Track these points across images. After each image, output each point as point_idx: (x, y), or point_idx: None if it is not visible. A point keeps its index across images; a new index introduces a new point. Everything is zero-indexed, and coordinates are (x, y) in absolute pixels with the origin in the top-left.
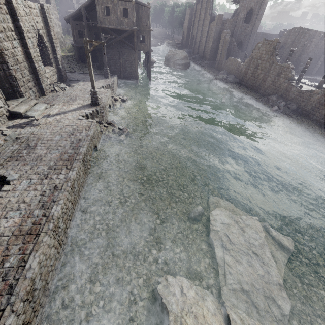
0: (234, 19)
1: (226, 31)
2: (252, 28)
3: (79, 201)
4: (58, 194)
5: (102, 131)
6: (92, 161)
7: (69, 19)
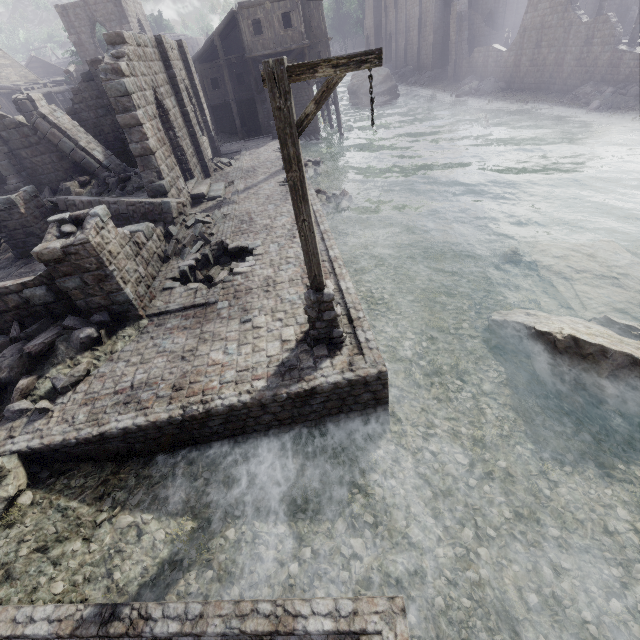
0: None
1: (459, 1)
2: None
3: None
4: (323, 245)
5: None
6: None
7: (194, 63)
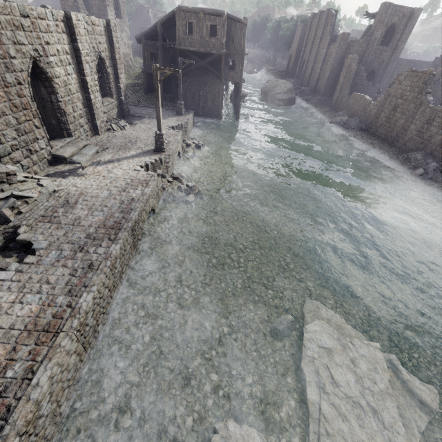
0: (366, 39)
1: (352, 56)
2: (392, 53)
3: (120, 285)
4: (92, 276)
5: (165, 188)
6: (145, 228)
7: (141, 37)
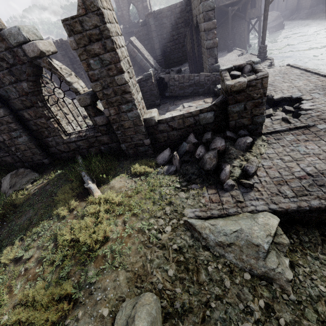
0: None
1: None
2: None
3: None
4: None
5: None
6: None
7: None
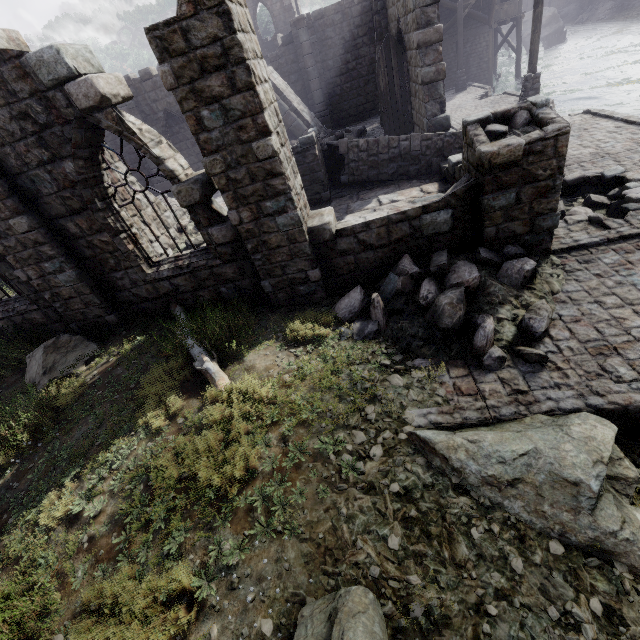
0: None
1: None
2: None
3: None
4: None
5: None
6: None
7: None
